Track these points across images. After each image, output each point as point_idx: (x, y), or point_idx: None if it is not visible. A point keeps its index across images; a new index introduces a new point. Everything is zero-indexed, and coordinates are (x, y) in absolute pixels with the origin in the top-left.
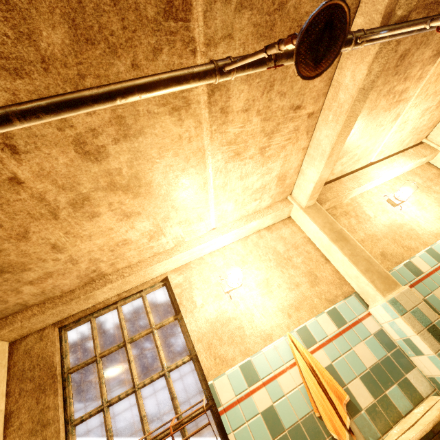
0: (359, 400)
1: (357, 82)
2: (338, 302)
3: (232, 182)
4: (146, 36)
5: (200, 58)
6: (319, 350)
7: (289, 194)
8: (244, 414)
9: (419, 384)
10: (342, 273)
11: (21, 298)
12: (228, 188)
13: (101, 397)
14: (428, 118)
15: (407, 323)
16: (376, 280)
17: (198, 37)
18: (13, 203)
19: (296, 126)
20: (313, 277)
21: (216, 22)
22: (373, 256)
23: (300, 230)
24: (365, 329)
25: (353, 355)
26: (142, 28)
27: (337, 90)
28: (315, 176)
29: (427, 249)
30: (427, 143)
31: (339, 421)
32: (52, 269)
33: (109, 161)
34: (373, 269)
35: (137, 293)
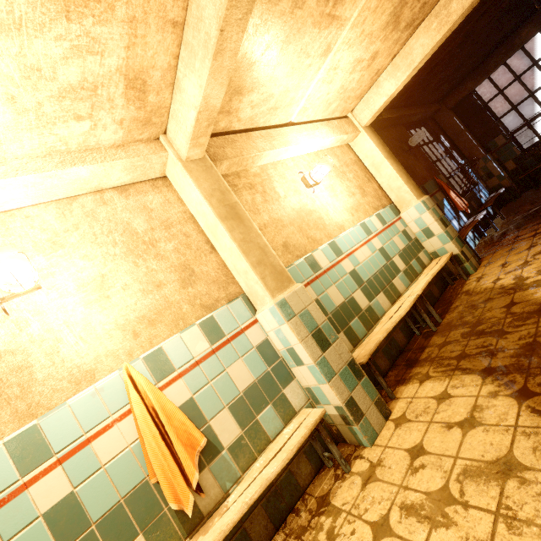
0: (223, 437)
1: None
2: (219, 308)
3: None
4: None
5: None
6: (177, 381)
7: (163, 131)
8: (0, 532)
9: (294, 398)
10: (230, 268)
11: None
12: None
13: None
14: (358, 80)
15: (293, 330)
16: (268, 276)
17: None
18: None
19: None
20: (187, 273)
21: None
22: (274, 247)
23: (180, 200)
24: (247, 342)
25: (225, 378)
26: None
27: None
28: (197, 94)
29: (330, 242)
30: (352, 119)
31: (183, 482)
32: None
33: None
34: (267, 261)
35: None
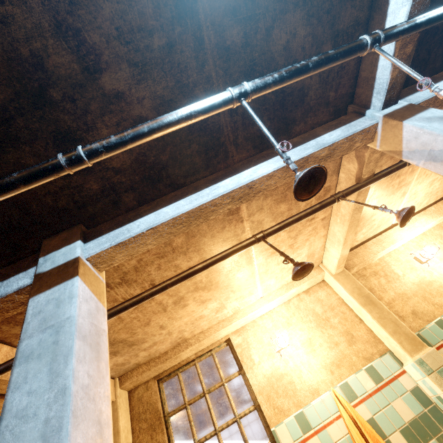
0: None
1: (350, 206)
2: (374, 359)
3: (272, 268)
4: (218, 225)
5: (245, 222)
6: (360, 404)
7: (320, 262)
8: None
9: None
10: (375, 333)
11: (137, 360)
12: (269, 272)
13: (193, 436)
14: (439, 183)
15: (434, 382)
16: (403, 341)
17: (244, 216)
18: (147, 308)
19: (314, 227)
20: (349, 336)
21: (253, 207)
22: (404, 315)
23: (334, 292)
24: (401, 386)
25: (391, 409)
26: (216, 223)
27: (338, 206)
28: (337, 254)
29: None
30: None
31: None
32: (157, 340)
33: (196, 277)
34: (400, 330)
35: (208, 351)
